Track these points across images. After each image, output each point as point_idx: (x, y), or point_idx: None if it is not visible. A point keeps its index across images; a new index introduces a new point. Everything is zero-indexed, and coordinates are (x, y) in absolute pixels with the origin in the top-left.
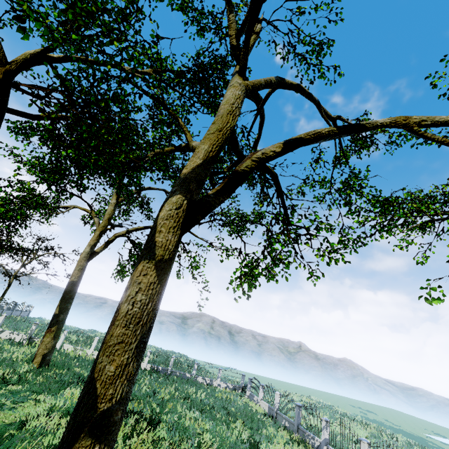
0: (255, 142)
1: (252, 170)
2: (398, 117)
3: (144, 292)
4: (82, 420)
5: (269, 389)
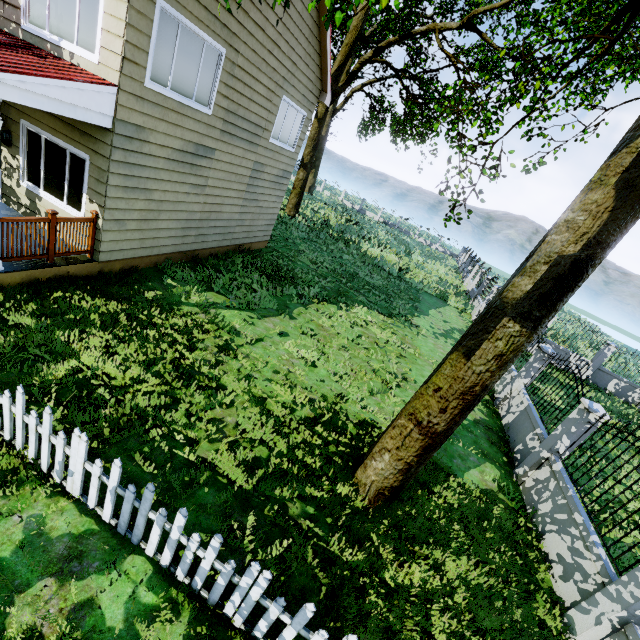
0: None
1: (359, 69)
2: (432, 25)
3: (314, 130)
4: (301, 164)
5: (502, 277)
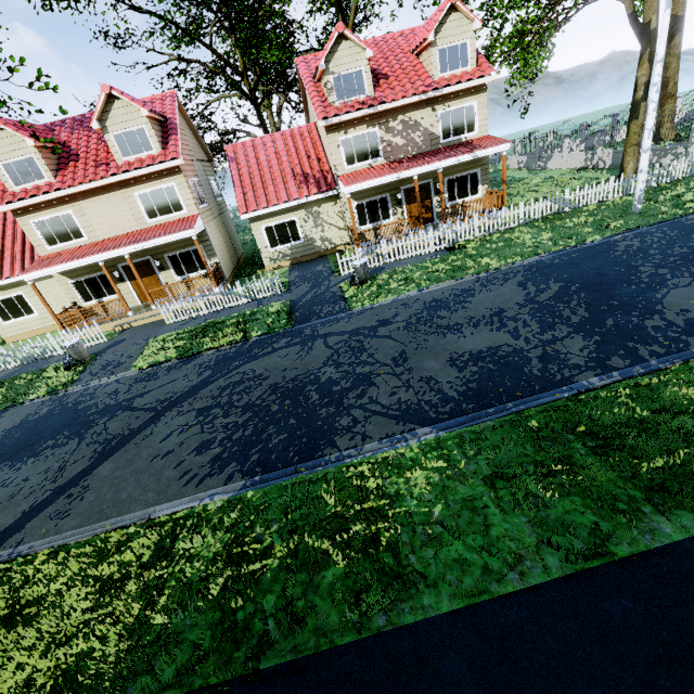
0: None
1: None
2: None
3: None
4: None
5: None
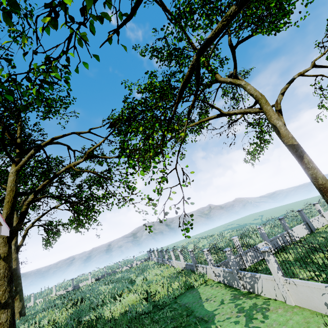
0: (68, 149)
1: (28, 208)
2: (67, 166)
3: (2, 269)
4: None
5: (171, 248)
